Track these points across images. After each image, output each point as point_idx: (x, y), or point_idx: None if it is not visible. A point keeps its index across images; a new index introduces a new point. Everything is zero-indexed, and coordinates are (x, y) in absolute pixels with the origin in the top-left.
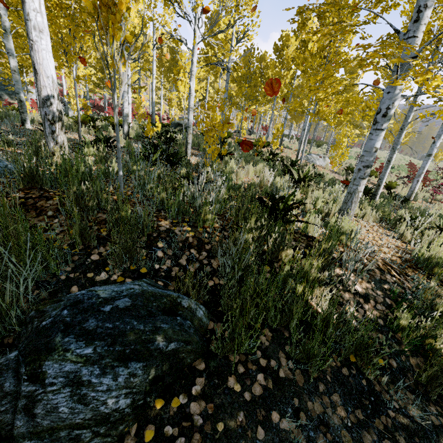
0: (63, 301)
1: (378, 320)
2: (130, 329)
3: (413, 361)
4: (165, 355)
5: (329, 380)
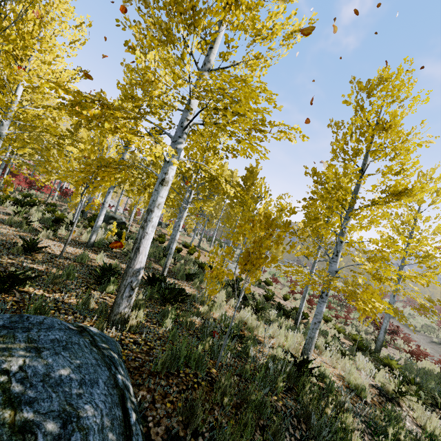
0: None
1: None
2: None
3: None
4: None
5: None
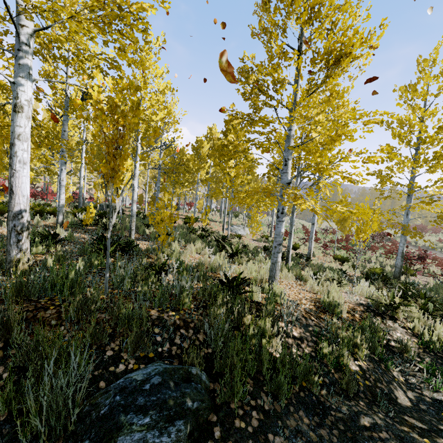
0: (111, 390)
1: (312, 353)
2: (168, 397)
3: (337, 376)
4: (193, 412)
5: (294, 403)
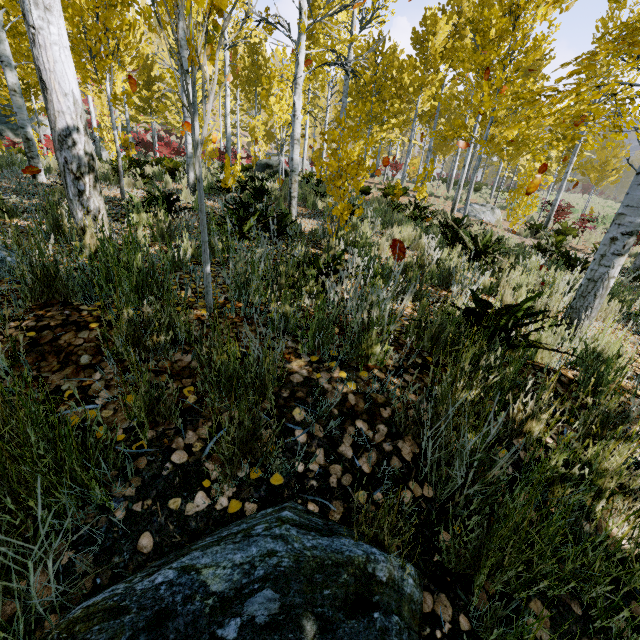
0: (128, 613)
1: None
2: None
3: None
4: None
5: None
